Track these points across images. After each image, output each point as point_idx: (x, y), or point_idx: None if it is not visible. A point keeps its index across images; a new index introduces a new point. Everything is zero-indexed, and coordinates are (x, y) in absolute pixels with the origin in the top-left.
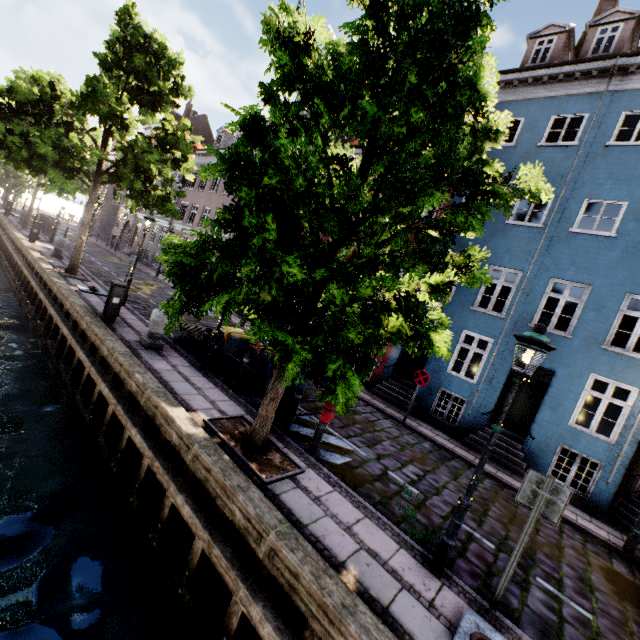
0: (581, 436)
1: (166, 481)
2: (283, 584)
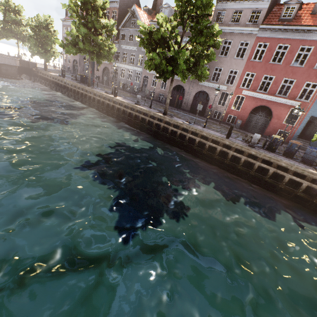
0: None
1: None
2: None
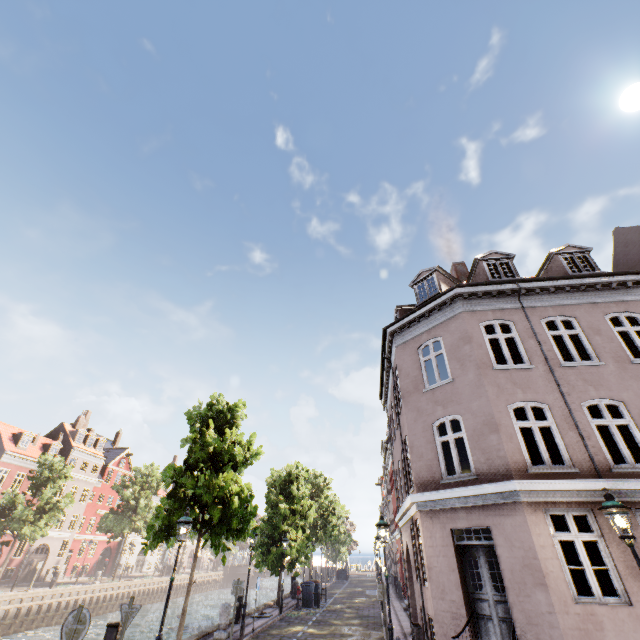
0: None
1: None
2: None
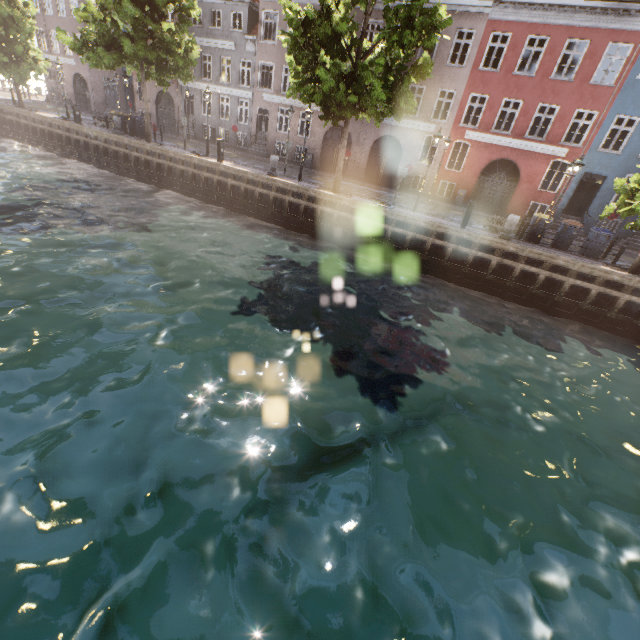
0: None
1: (620, 295)
2: None
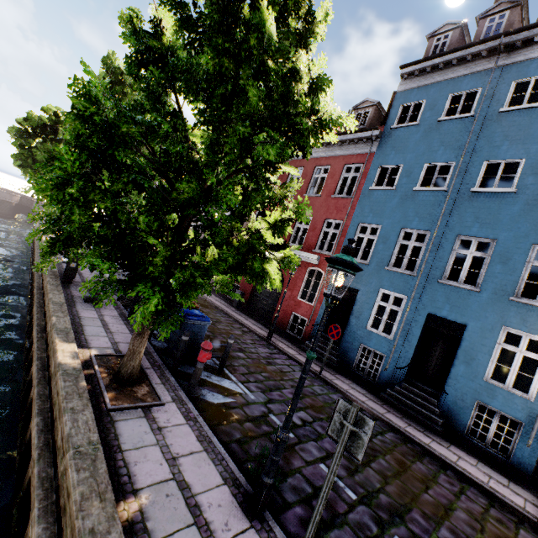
0: (497, 392)
1: (34, 405)
2: (62, 505)
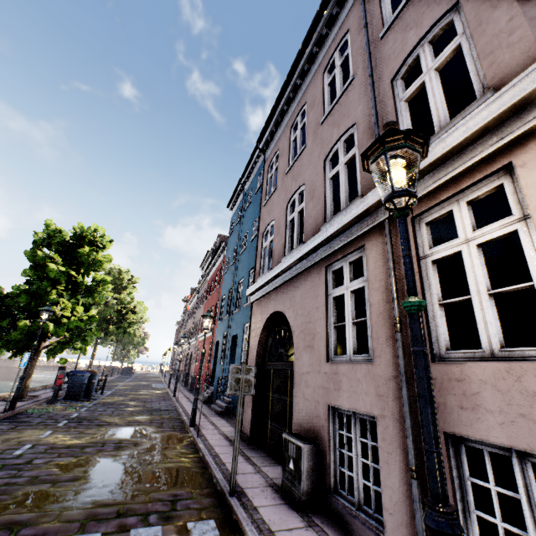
0: None
1: None
2: None
